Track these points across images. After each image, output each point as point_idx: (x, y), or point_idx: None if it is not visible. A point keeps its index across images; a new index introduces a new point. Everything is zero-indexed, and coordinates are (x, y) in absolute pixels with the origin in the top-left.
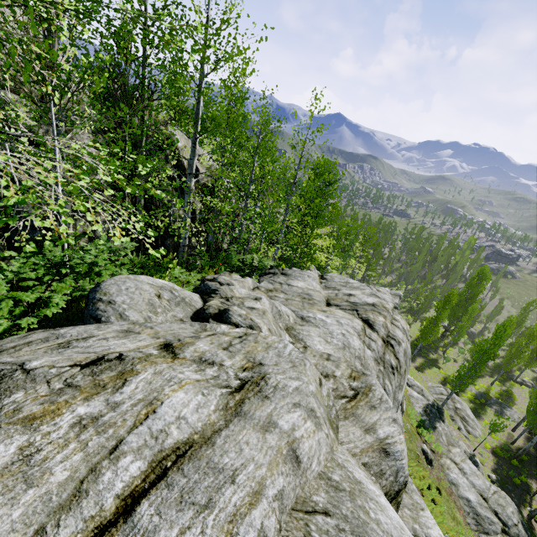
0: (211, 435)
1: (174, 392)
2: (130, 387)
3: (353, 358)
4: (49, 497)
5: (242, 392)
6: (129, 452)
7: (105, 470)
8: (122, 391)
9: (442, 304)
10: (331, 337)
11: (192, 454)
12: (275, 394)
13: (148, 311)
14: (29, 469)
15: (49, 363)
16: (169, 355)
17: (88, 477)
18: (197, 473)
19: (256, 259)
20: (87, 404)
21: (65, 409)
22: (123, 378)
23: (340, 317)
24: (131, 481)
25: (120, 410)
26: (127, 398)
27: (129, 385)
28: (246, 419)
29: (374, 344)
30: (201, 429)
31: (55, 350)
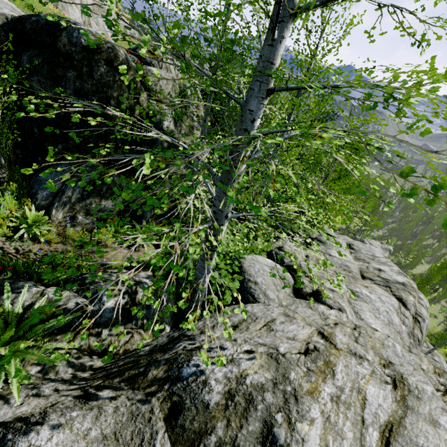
0: (399, 419)
1: (366, 385)
2: (339, 375)
3: (396, 333)
4: (354, 446)
5: (399, 389)
6: (369, 425)
7: (365, 434)
8: (337, 378)
9: (437, 268)
10: (378, 313)
11: (396, 431)
12: (422, 396)
13: (276, 290)
14: (334, 427)
15: (287, 350)
16: (331, 345)
17: (361, 437)
18: (408, 446)
19: (301, 228)
20: (326, 385)
21: (320, 388)
22: (330, 367)
23: (380, 294)
24: (376, 442)
25: (346, 394)
26: (343, 385)
27: (337, 374)
28: (415, 412)
29: (407, 321)
30: (391, 414)
31: (270, 332)
